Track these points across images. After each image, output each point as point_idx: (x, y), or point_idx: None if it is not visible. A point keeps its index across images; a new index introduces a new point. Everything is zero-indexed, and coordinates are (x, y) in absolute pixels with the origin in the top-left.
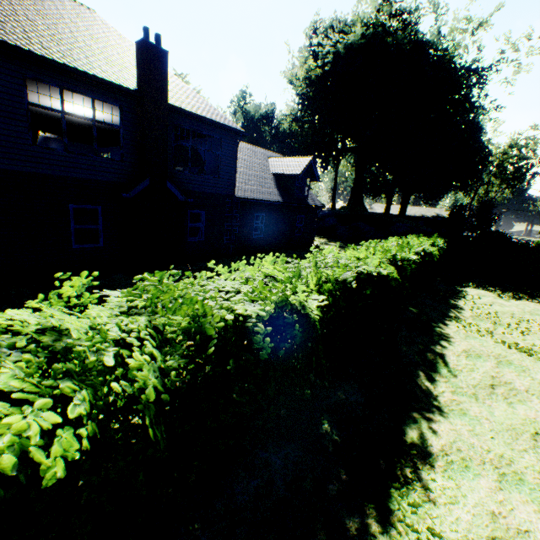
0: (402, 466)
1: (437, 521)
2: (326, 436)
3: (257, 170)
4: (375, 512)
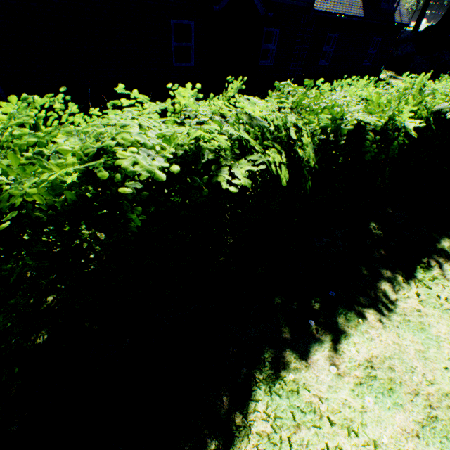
0: (428, 259)
1: (446, 288)
2: (373, 230)
3: None
4: (402, 273)
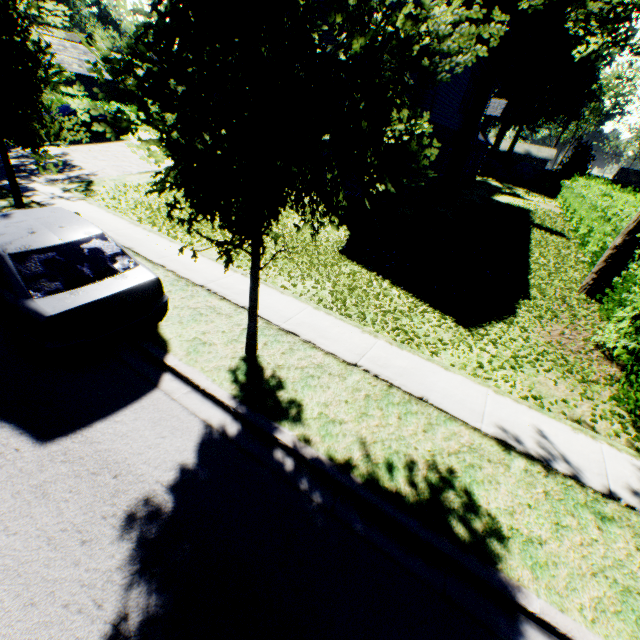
0: None
1: None
2: None
3: None
4: None
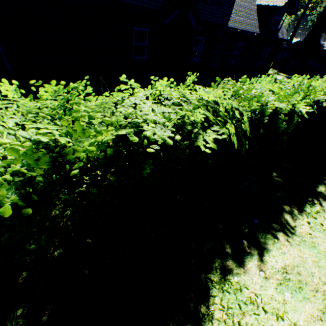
0: (312, 198)
1: None
2: (275, 178)
3: (246, 1)
4: (296, 208)
